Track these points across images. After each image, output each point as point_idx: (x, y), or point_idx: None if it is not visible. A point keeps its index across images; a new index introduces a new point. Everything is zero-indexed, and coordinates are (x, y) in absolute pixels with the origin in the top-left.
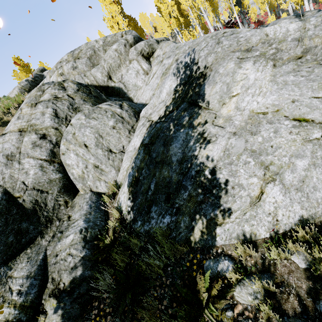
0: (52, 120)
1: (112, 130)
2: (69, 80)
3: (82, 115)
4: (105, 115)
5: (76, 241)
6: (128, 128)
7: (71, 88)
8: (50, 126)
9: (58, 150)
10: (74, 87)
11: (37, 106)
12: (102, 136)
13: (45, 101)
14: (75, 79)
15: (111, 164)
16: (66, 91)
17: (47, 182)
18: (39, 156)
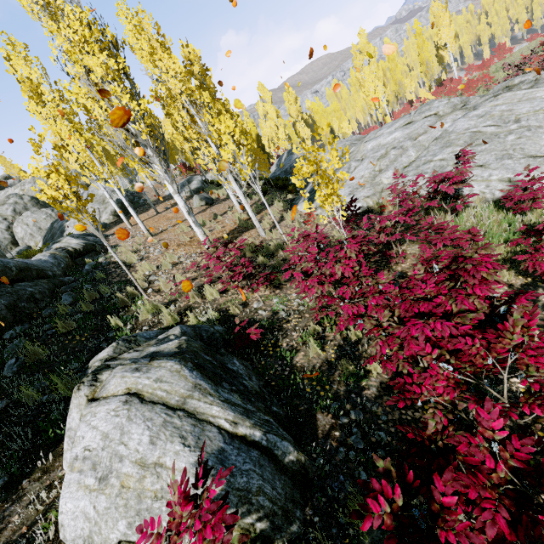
0: (12, 213)
1: (44, 220)
2: (27, 195)
3: (29, 212)
4: (42, 213)
5: (14, 252)
6: (53, 220)
7: (27, 199)
8: (10, 215)
9: (12, 226)
10: (29, 198)
11: (5, 205)
12: (38, 222)
13: (10, 203)
14: (33, 194)
15: (40, 234)
16: (24, 200)
17: (3, 238)
18: (2, 227)
